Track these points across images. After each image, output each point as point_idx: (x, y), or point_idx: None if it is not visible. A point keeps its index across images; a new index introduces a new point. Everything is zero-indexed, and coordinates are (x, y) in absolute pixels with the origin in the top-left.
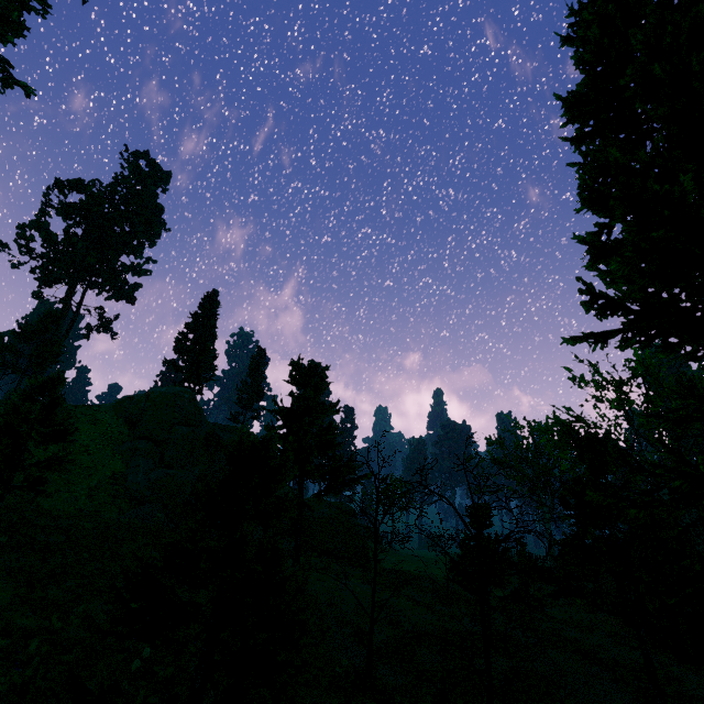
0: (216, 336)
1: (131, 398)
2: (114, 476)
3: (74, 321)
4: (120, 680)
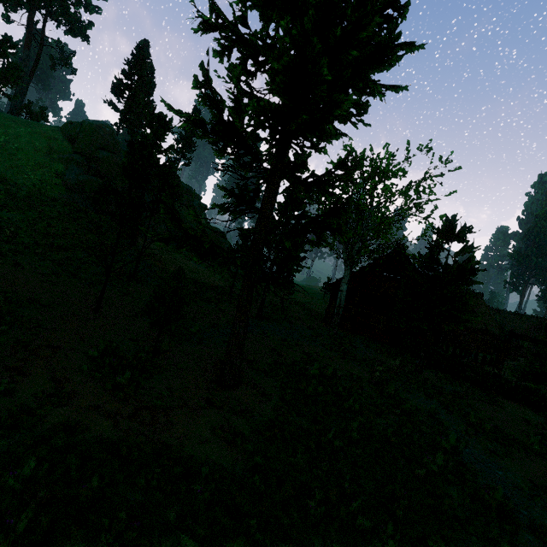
0: (154, 87)
1: (71, 124)
2: (57, 173)
3: (40, 51)
4: (2, 236)
